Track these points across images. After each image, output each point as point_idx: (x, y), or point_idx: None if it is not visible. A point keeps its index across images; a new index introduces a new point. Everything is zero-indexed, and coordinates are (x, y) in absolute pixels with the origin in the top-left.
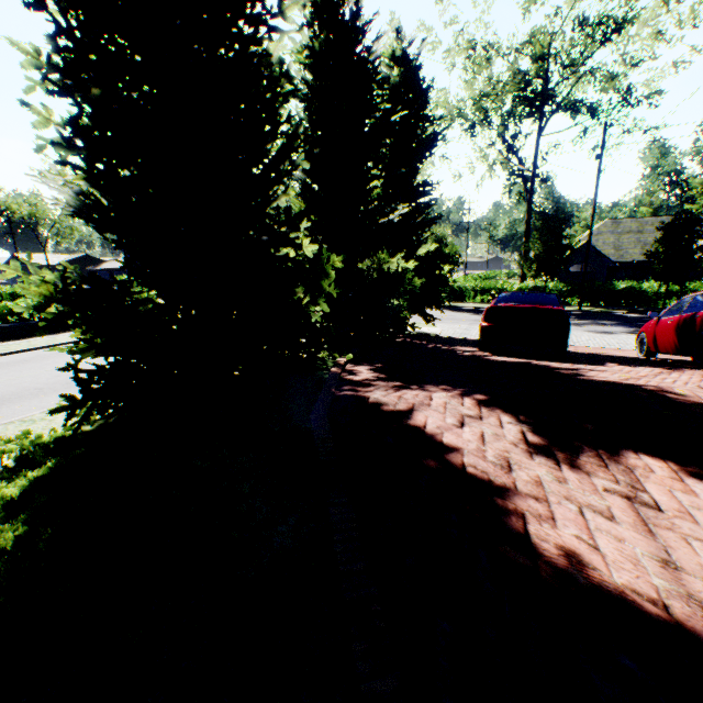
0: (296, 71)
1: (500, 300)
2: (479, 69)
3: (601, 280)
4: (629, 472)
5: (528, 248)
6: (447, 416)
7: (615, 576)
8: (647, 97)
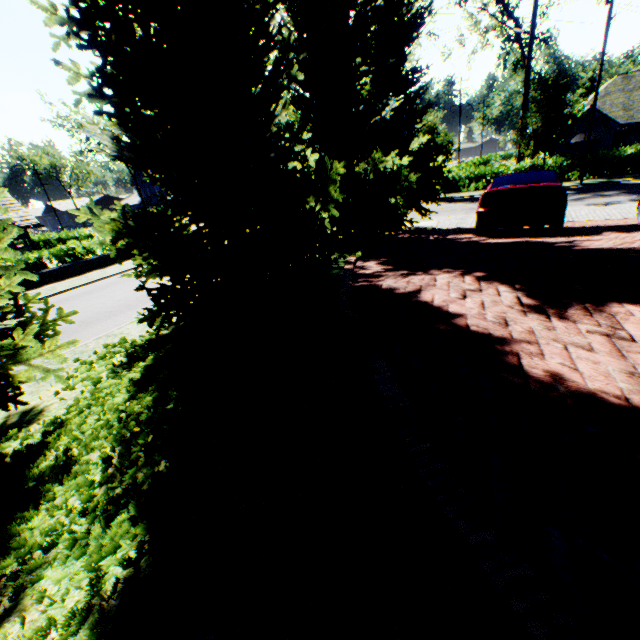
0: None
1: (496, 184)
2: None
3: (606, 148)
4: (611, 318)
5: (526, 125)
6: (451, 292)
7: (589, 385)
8: None
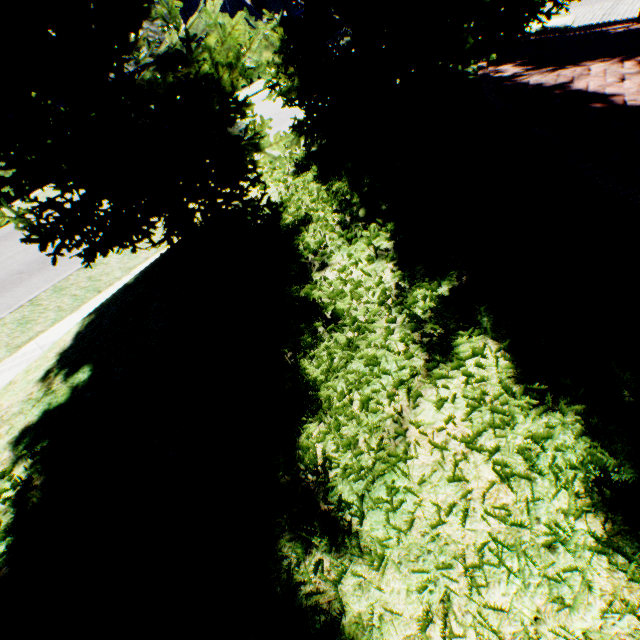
0: None
1: None
2: None
3: None
4: None
5: None
6: (607, 79)
7: None
8: None
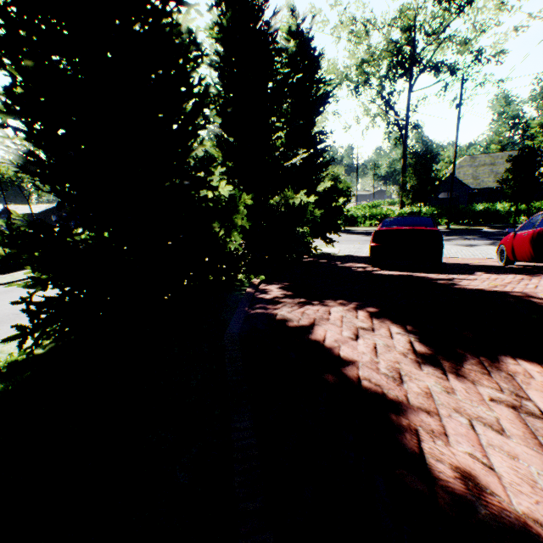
0: (209, 45)
1: (385, 224)
2: (360, 41)
3: (463, 204)
4: (511, 379)
5: (405, 181)
6: (344, 329)
7: (515, 502)
8: (495, 56)
